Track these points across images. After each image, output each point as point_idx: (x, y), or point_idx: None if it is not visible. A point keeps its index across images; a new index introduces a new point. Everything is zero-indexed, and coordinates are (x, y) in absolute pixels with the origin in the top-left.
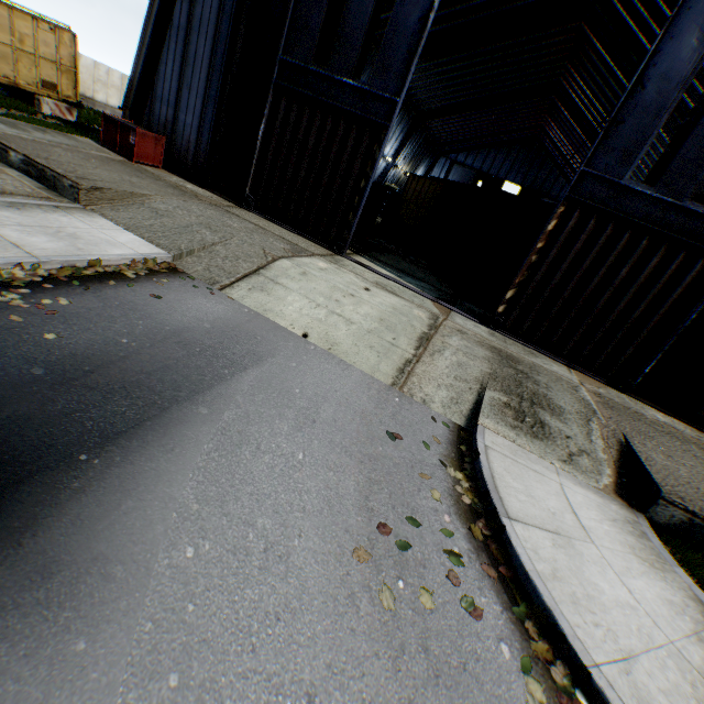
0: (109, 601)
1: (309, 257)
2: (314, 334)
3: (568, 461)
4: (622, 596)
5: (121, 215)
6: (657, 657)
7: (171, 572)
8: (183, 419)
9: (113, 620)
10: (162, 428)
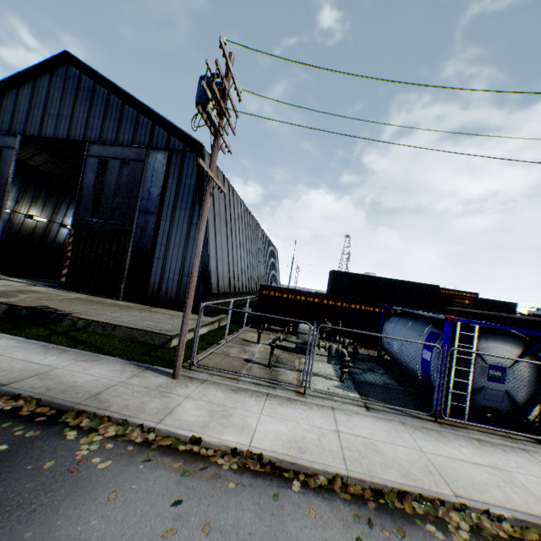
0: None
1: None
2: None
3: None
4: None
5: None
6: None
7: None
8: None
9: None
10: None
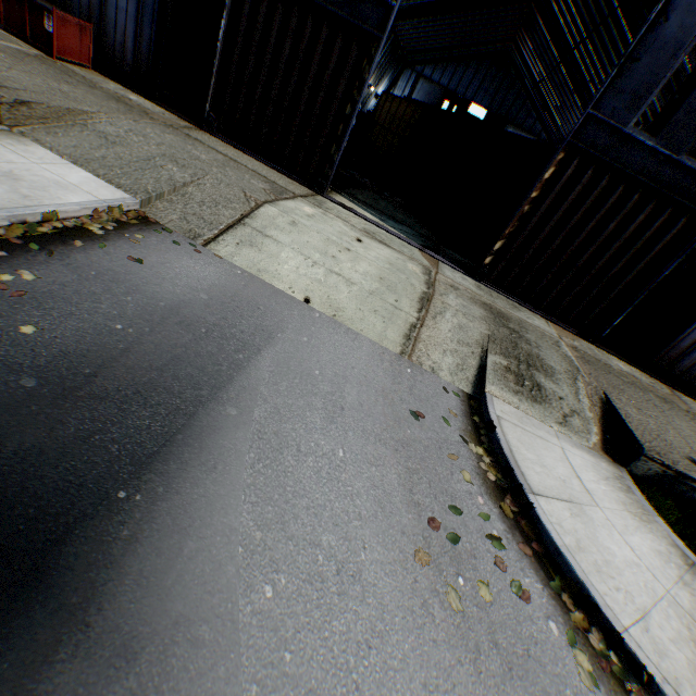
0: (206, 670)
1: (293, 200)
2: (315, 299)
3: (563, 423)
4: (627, 556)
5: (62, 141)
6: (661, 609)
7: (257, 620)
8: (214, 426)
9: (217, 693)
10: (195, 441)
